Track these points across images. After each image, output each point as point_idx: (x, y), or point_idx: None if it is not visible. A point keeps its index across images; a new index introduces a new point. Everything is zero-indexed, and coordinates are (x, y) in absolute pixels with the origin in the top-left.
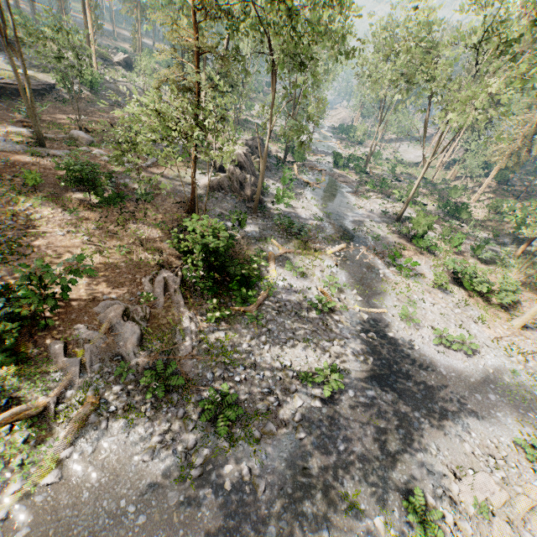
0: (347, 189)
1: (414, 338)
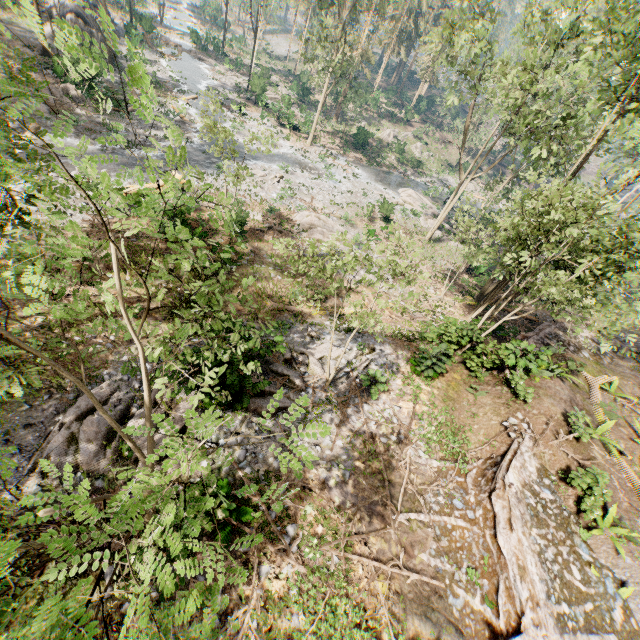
0: (205, 66)
1: (240, 139)
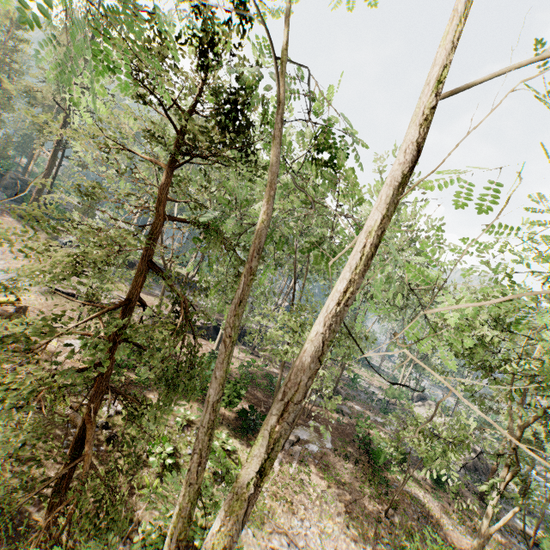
0: (533, 471)
1: None
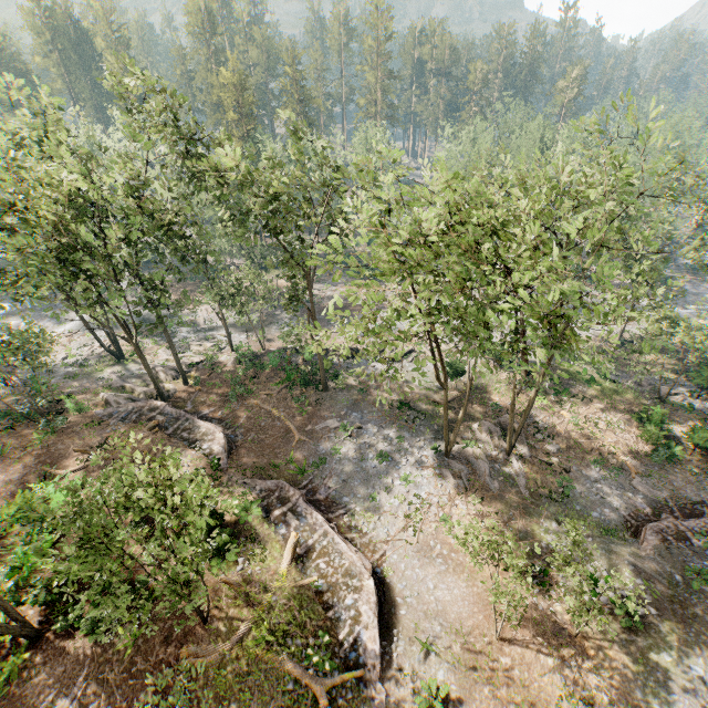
0: None
1: None
